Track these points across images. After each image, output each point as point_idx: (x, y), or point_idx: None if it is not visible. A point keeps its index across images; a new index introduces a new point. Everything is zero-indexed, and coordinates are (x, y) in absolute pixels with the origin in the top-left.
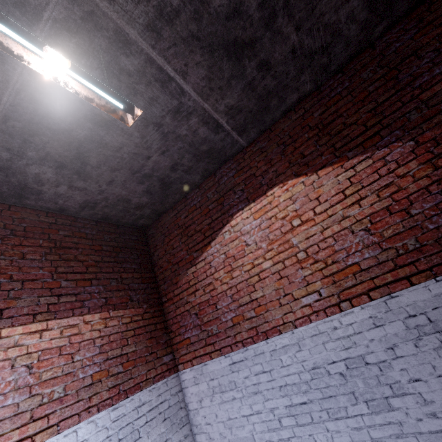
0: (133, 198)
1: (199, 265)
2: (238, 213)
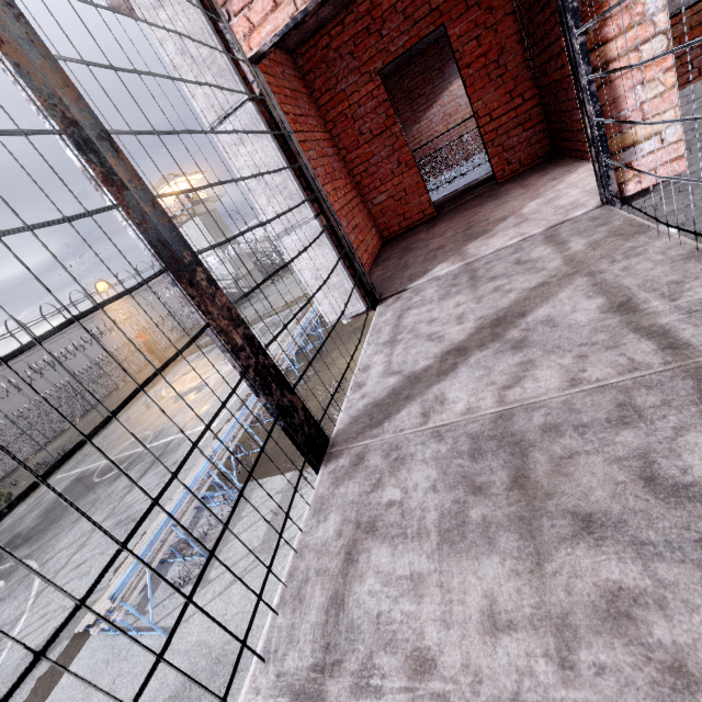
0: (387, 69)
1: (422, 123)
2: (456, 81)
